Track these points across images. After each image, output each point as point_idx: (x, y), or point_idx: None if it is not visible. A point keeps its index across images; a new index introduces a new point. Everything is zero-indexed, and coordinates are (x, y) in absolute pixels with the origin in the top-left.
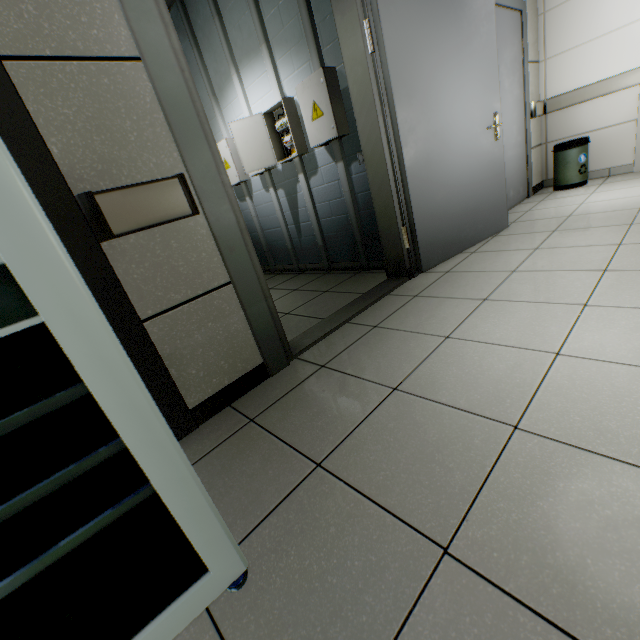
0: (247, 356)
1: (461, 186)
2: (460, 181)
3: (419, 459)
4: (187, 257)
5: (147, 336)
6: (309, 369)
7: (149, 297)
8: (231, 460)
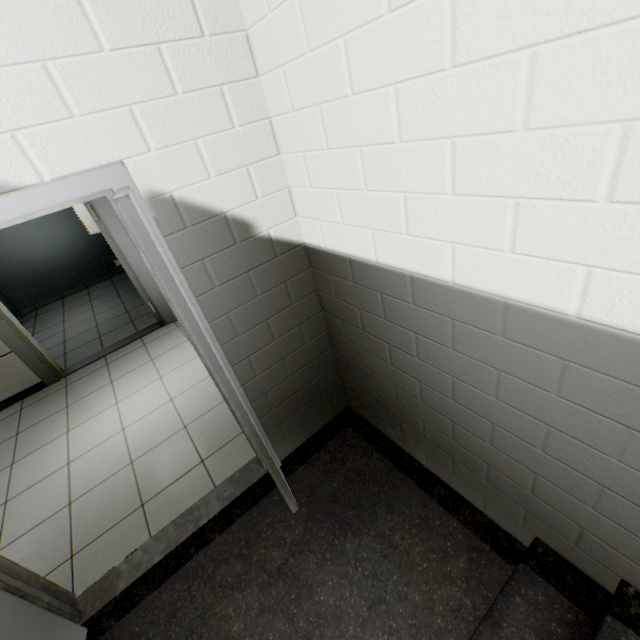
0: (32, 379)
1: None
2: None
3: (39, 437)
4: None
5: None
6: (62, 386)
7: None
8: (2, 426)
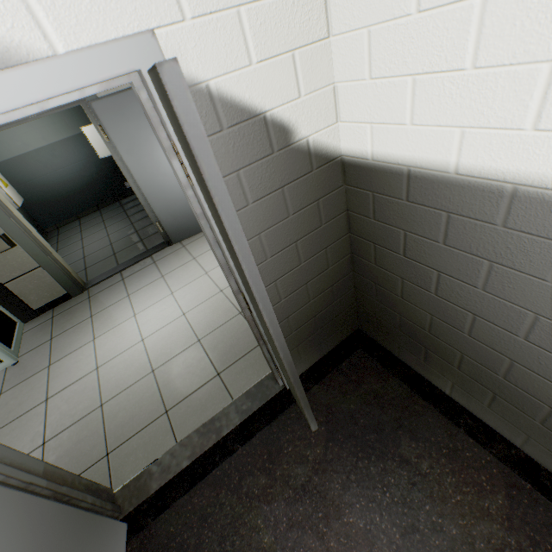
0: (59, 291)
1: None
2: None
3: (69, 343)
4: (17, 260)
5: (7, 289)
6: (85, 298)
7: (4, 276)
8: (37, 331)
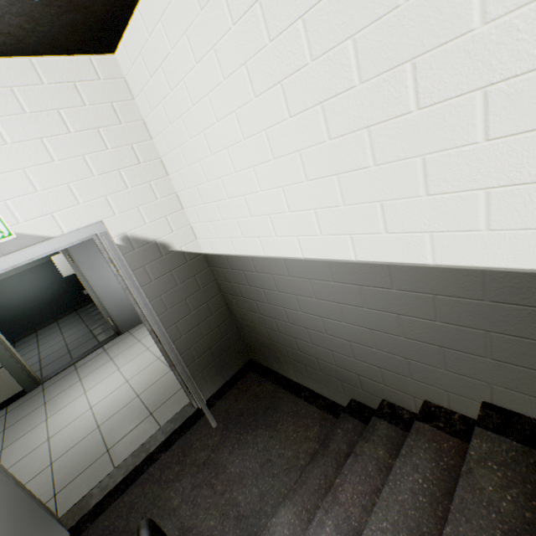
0: (16, 388)
1: None
2: None
3: (22, 428)
4: None
5: None
6: (40, 390)
7: None
8: None
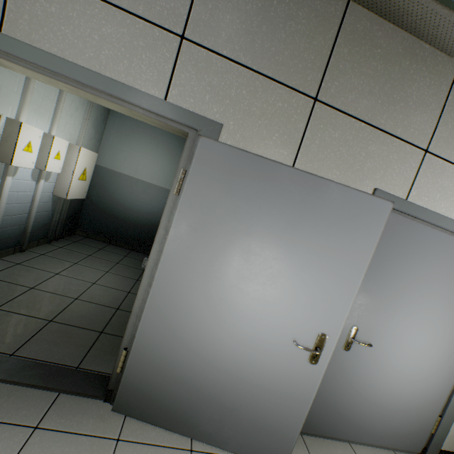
0: None
1: (221, 369)
2: (222, 363)
3: None
4: None
5: None
6: None
7: None
8: None
